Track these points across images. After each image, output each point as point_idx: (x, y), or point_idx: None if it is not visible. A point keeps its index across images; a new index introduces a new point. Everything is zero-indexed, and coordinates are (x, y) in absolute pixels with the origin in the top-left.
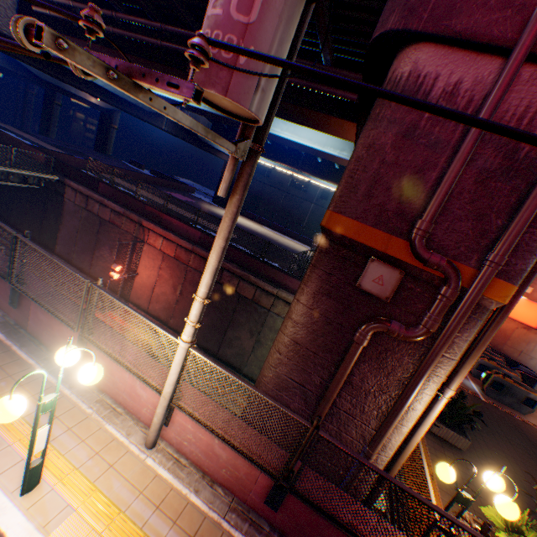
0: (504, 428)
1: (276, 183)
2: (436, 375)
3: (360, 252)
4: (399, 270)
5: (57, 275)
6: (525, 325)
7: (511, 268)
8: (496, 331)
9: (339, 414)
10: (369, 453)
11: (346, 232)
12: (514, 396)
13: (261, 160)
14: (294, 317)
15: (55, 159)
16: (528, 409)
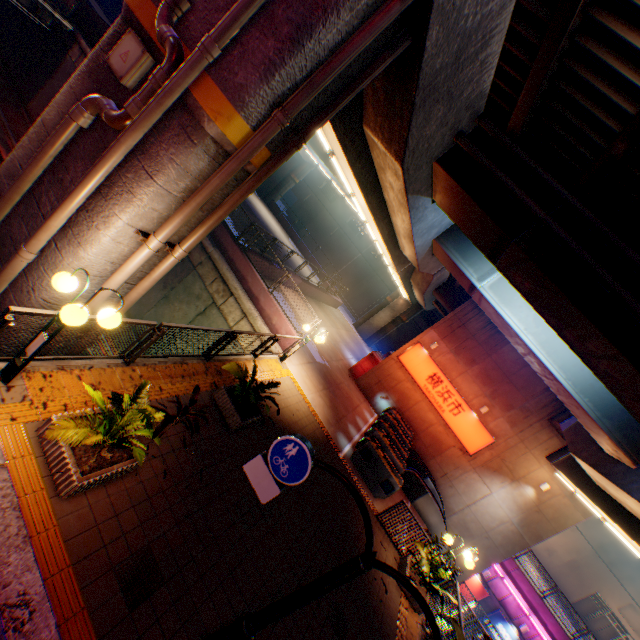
0: (328, 477)
1: (336, 212)
2: (132, 193)
3: (136, 34)
4: (145, 49)
5: (6, 123)
6: (463, 448)
7: (233, 79)
8: (433, 440)
9: (39, 218)
10: (21, 247)
11: (134, 4)
12: (377, 473)
13: (320, 165)
14: (58, 97)
15: (80, 6)
16: (382, 494)
